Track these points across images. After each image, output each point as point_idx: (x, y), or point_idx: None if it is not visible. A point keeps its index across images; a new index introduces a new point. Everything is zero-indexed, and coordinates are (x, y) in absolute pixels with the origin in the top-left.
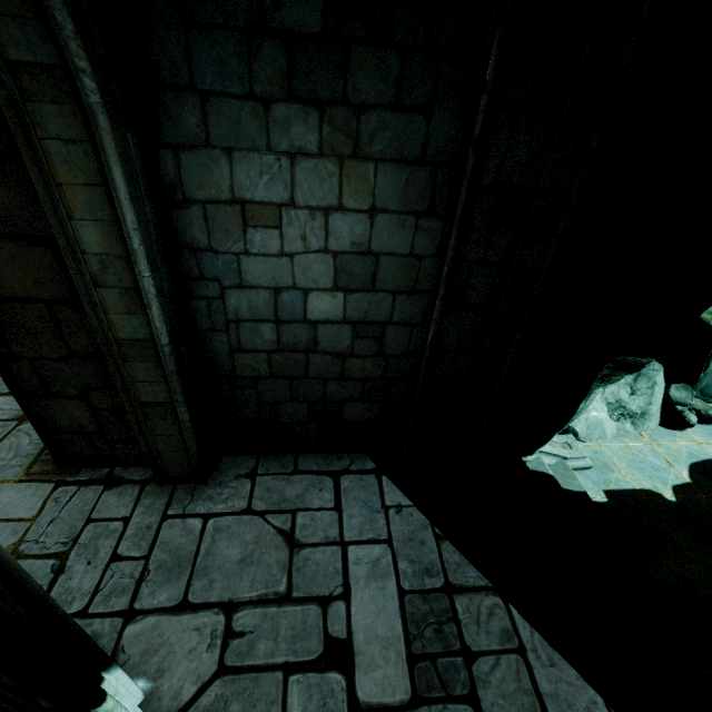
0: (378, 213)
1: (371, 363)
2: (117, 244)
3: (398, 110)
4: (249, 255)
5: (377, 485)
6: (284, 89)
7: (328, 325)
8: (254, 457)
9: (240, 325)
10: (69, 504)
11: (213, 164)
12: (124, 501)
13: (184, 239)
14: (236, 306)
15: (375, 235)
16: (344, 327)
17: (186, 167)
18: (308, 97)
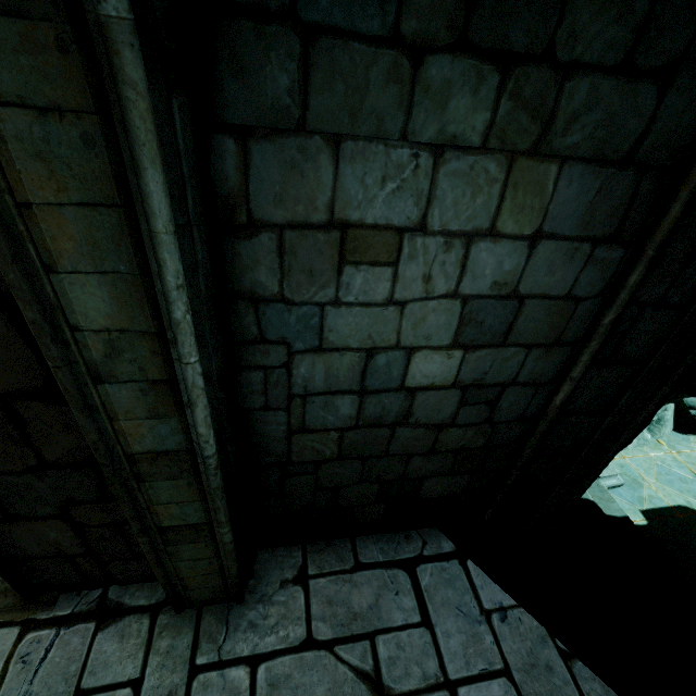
0: (542, 239)
1: (472, 431)
2: (141, 312)
3: (623, 76)
4: (340, 305)
5: (465, 577)
6: (453, 28)
7: (431, 392)
8: (298, 548)
9: (309, 400)
10: (44, 665)
11: (305, 162)
12: (128, 647)
13: (240, 285)
14: (306, 376)
15: (529, 271)
16: (450, 393)
17: (258, 167)
18: (490, 45)
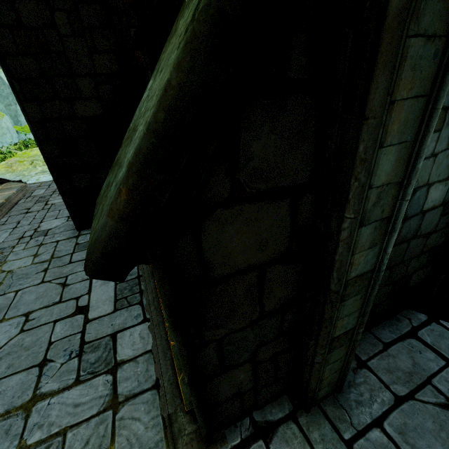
0: None
1: (439, 234)
2: (401, 168)
3: None
4: None
5: (446, 330)
6: None
7: (431, 211)
8: None
9: None
10: None
11: None
12: (296, 447)
13: None
14: None
15: None
16: (438, 209)
17: None
18: None
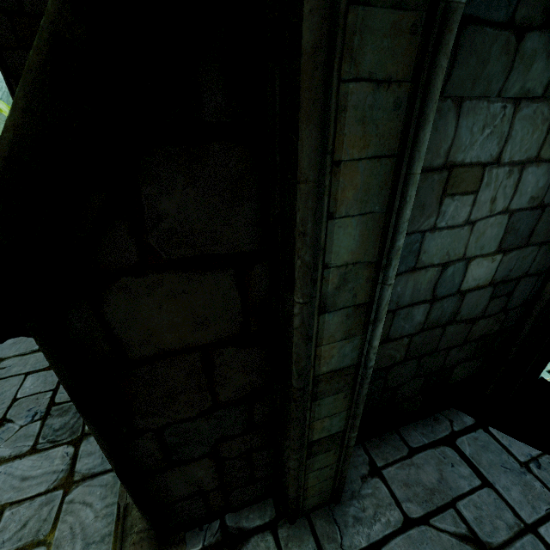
0: None
1: (492, 320)
2: (373, 244)
3: None
4: (434, 230)
5: (494, 441)
6: (545, 12)
7: (475, 292)
8: (360, 447)
9: (396, 313)
10: None
11: (439, 120)
12: None
13: None
14: (400, 293)
15: None
16: (486, 290)
17: None
18: None
